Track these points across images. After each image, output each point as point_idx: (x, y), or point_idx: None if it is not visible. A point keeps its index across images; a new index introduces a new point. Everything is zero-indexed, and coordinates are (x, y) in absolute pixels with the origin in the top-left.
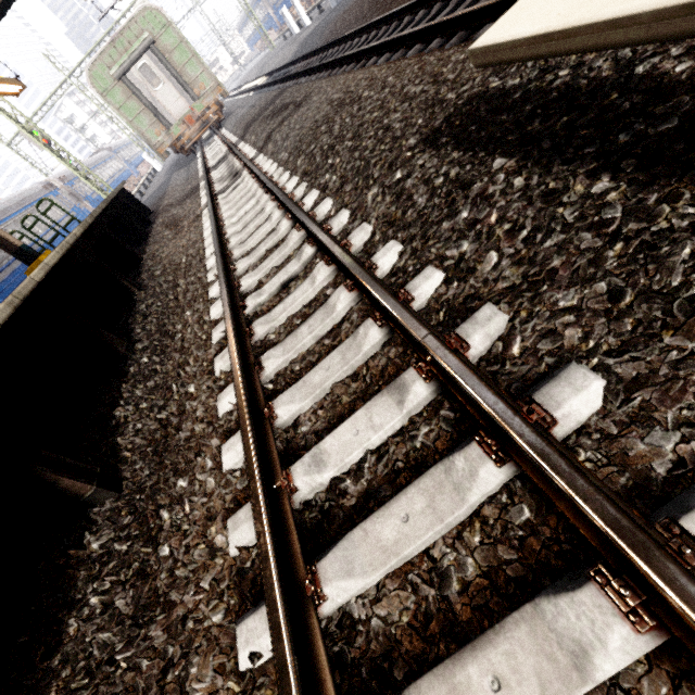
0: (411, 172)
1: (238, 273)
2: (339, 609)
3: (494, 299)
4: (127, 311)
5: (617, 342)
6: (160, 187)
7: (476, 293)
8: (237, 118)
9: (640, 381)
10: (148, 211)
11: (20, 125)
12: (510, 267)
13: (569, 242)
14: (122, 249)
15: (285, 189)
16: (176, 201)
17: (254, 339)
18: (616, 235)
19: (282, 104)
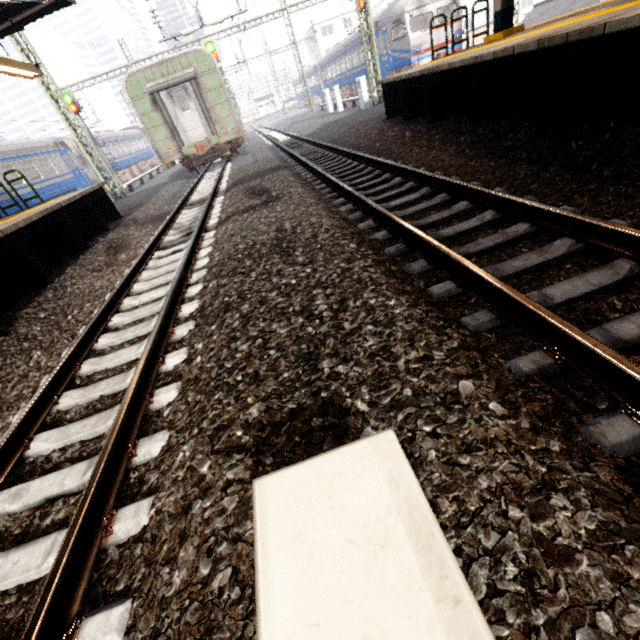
0: (213, 483)
1: (58, 408)
2: None
3: None
4: None
5: None
6: (154, 188)
7: None
8: (240, 165)
9: None
10: (117, 214)
11: (48, 91)
12: None
13: None
14: (32, 267)
15: (180, 311)
16: (144, 218)
17: None
18: None
19: (264, 186)
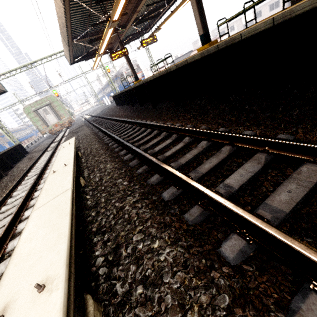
0: None
1: (31, 172)
2: (2, 211)
3: None
4: None
5: None
6: (39, 143)
7: None
8: (72, 128)
9: None
10: (27, 152)
11: None
12: None
13: None
14: (7, 163)
15: (54, 154)
16: (38, 150)
17: (21, 184)
18: None
19: (77, 130)
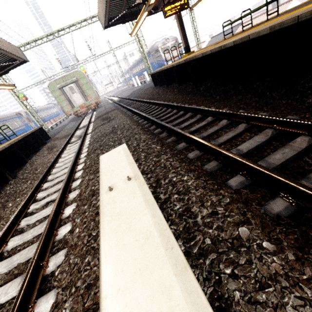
0: (94, 178)
1: (43, 188)
2: None
3: (68, 247)
4: (1, 188)
5: (66, 285)
6: (63, 126)
7: (68, 242)
8: (99, 111)
9: (57, 305)
10: (49, 137)
11: (14, 93)
12: (76, 237)
13: (84, 237)
14: (20, 156)
15: (80, 156)
16: (61, 137)
17: (19, 226)
18: (88, 242)
19: (108, 116)
